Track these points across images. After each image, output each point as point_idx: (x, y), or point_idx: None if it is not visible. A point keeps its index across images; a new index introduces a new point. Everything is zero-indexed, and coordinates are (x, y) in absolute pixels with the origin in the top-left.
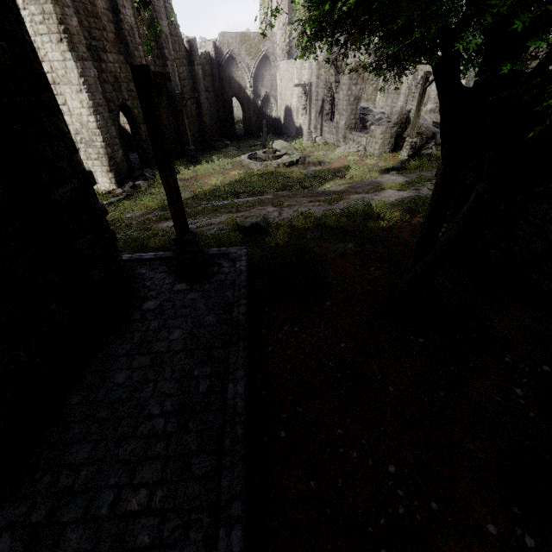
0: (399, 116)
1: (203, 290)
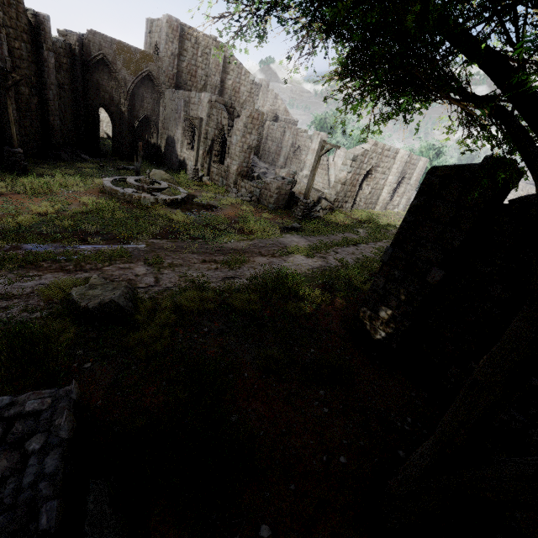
0: (287, 175)
1: None
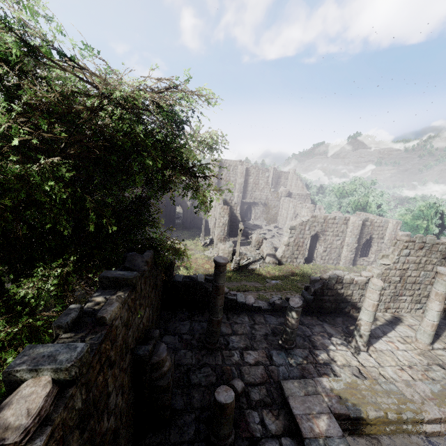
0: (257, 238)
1: None
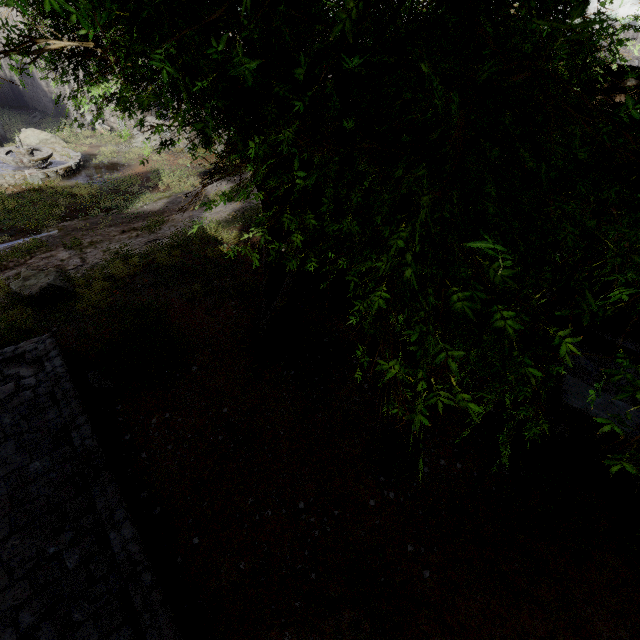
0: None
1: (2, 428)
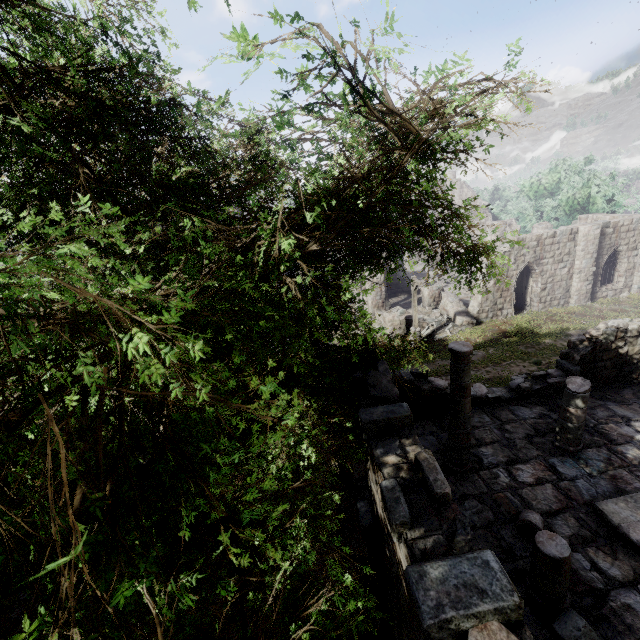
0: (430, 292)
1: None
